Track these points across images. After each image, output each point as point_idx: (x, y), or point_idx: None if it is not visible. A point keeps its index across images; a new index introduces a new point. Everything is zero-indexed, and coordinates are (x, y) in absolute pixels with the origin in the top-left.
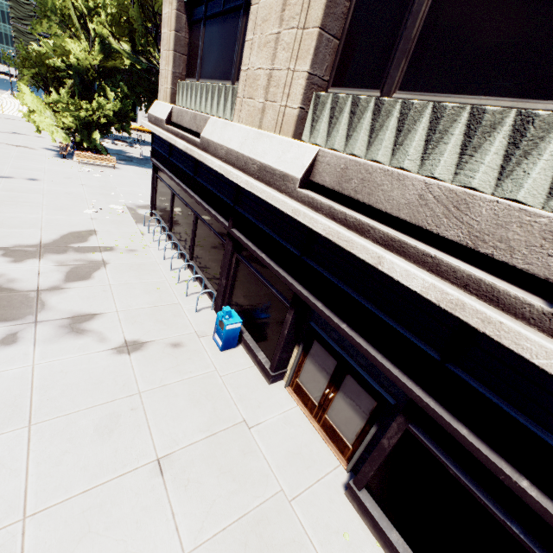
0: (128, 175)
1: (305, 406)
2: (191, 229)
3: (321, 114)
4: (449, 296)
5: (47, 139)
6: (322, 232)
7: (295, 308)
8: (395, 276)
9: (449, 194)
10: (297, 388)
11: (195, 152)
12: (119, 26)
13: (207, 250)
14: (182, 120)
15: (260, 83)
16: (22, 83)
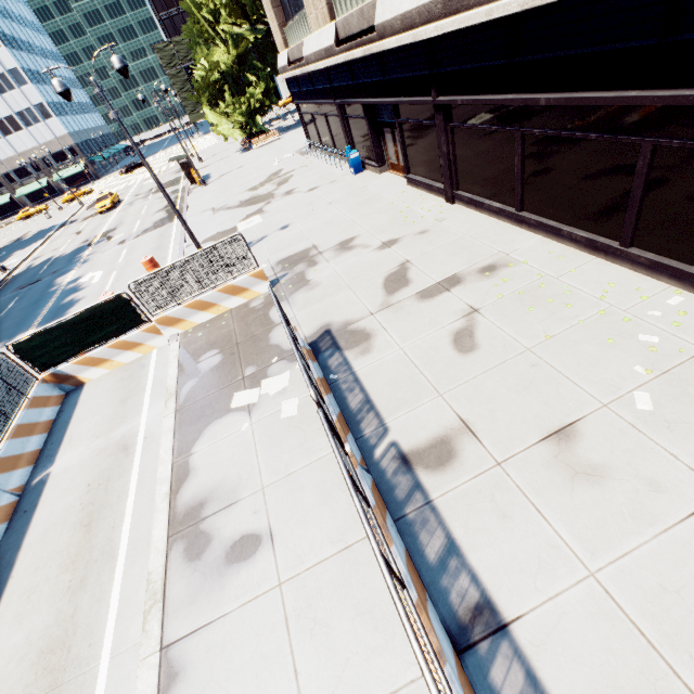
0: (289, 138)
1: (396, 172)
2: (328, 130)
3: (336, 0)
4: (363, 51)
5: (232, 148)
6: (343, 61)
7: (366, 115)
8: (357, 57)
9: (360, 11)
10: (391, 166)
11: (304, 70)
12: (234, 11)
13: (338, 133)
14: (294, 56)
15: (310, 3)
16: (206, 108)
